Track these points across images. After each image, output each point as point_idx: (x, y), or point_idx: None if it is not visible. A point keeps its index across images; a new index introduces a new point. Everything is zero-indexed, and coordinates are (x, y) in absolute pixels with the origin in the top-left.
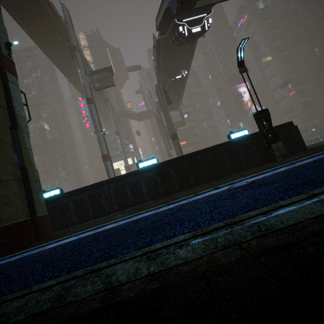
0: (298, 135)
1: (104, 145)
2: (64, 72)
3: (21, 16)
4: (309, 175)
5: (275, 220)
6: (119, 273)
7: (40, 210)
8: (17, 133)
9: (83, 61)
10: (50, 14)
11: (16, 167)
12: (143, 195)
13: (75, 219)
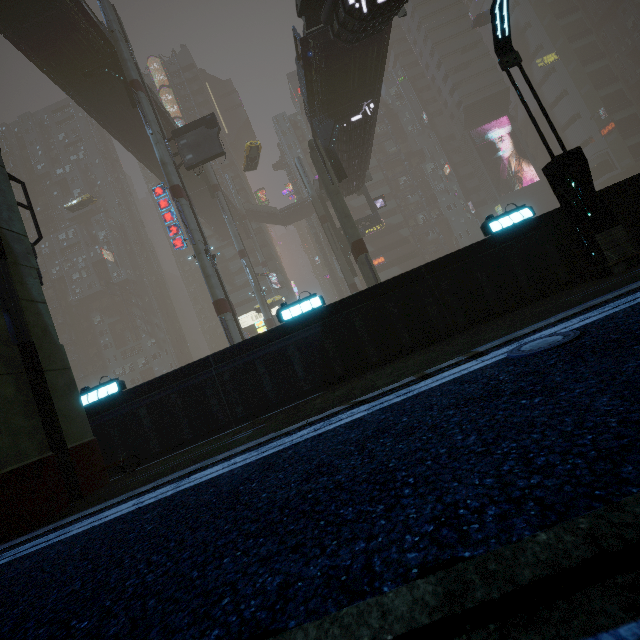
0: None
1: (216, 279)
2: (124, 141)
3: (21, 32)
4: None
5: None
6: None
7: (76, 433)
8: (6, 270)
9: (155, 110)
10: (78, 18)
11: (10, 345)
12: (297, 382)
13: (155, 446)
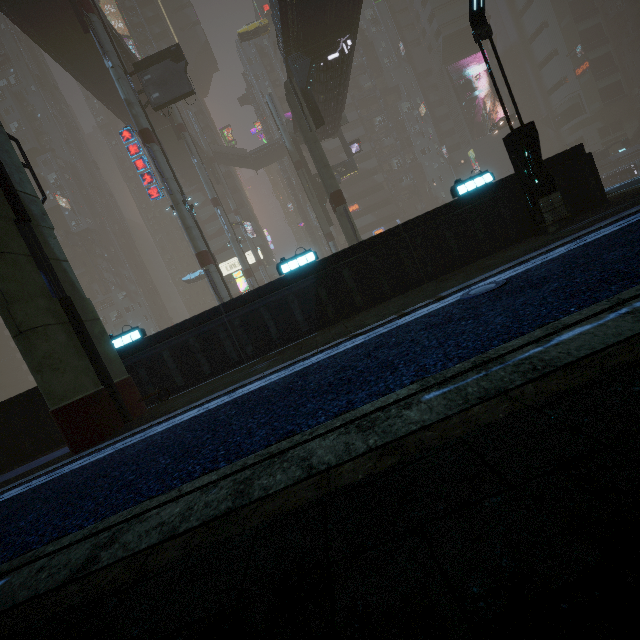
0: (593, 174)
1: (196, 231)
2: (73, 70)
3: None
4: (613, 262)
5: (558, 352)
6: (320, 452)
7: (116, 372)
8: (33, 232)
9: (111, 36)
10: None
11: (52, 300)
12: (297, 325)
13: (179, 381)
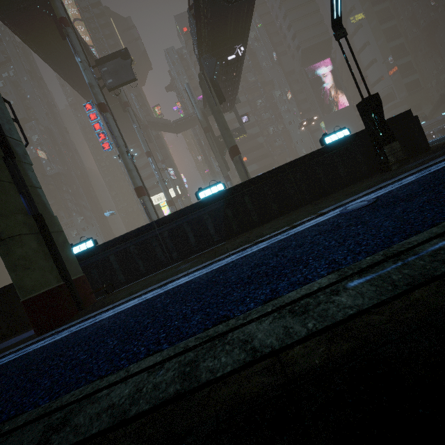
0: (419, 130)
1: (135, 172)
2: (53, 65)
3: None
4: None
5: None
6: (261, 336)
7: (74, 271)
8: (17, 166)
9: (80, 42)
10: None
11: (28, 216)
12: (210, 236)
13: (122, 278)
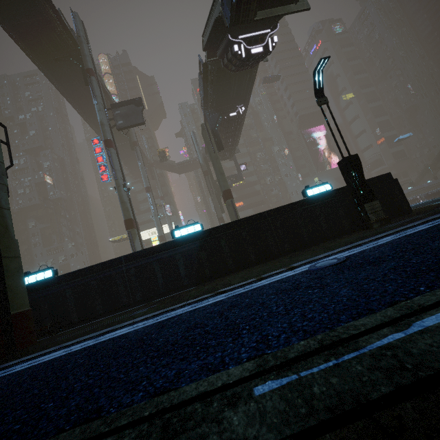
0: (400, 192)
1: (128, 205)
2: (75, 105)
3: (14, 26)
4: None
5: (428, 343)
6: None
7: (17, 304)
8: None
9: (101, 89)
10: (57, 25)
11: None
12: (180, 278)
13: (74, 317)
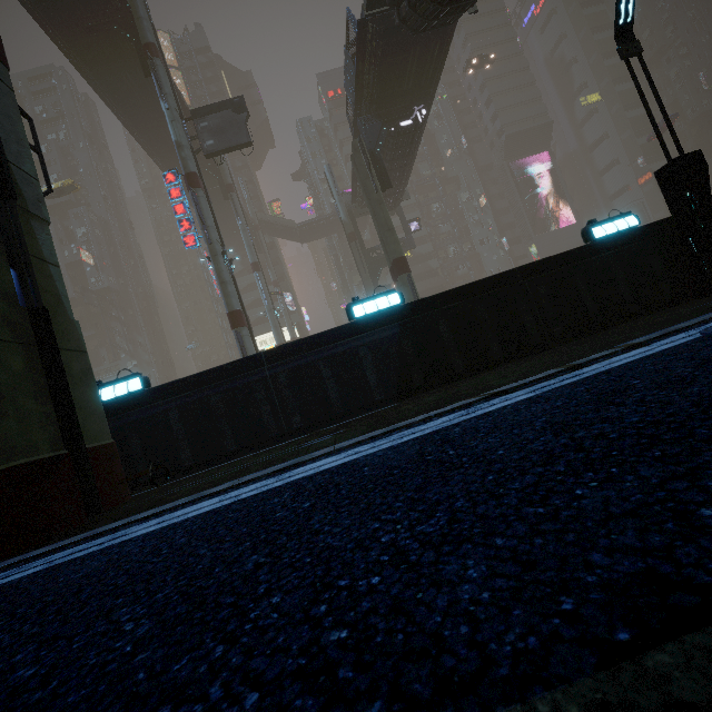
0: None
1: (233, 287)
2: (126, 119)
3: None
4: None
5: None
6: None
7: (93, 432)
8: (16, 213)
9: (172, 83)
10: None
11: (18, 307)
12: (368, 390)
13: (187, 458)
